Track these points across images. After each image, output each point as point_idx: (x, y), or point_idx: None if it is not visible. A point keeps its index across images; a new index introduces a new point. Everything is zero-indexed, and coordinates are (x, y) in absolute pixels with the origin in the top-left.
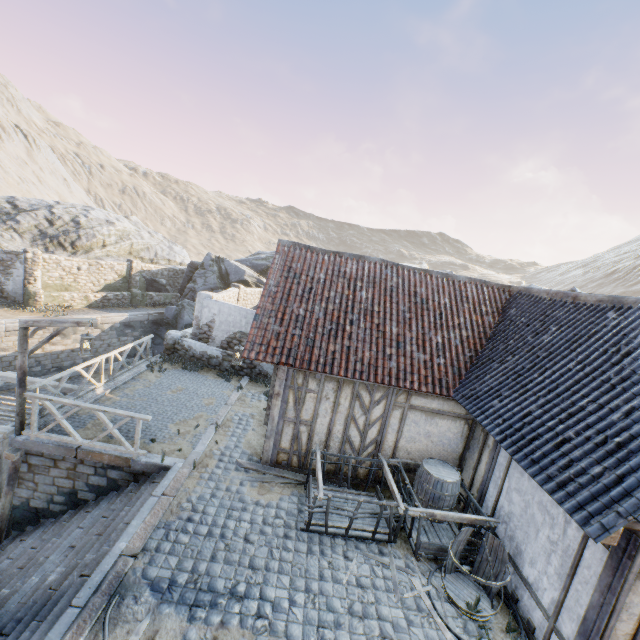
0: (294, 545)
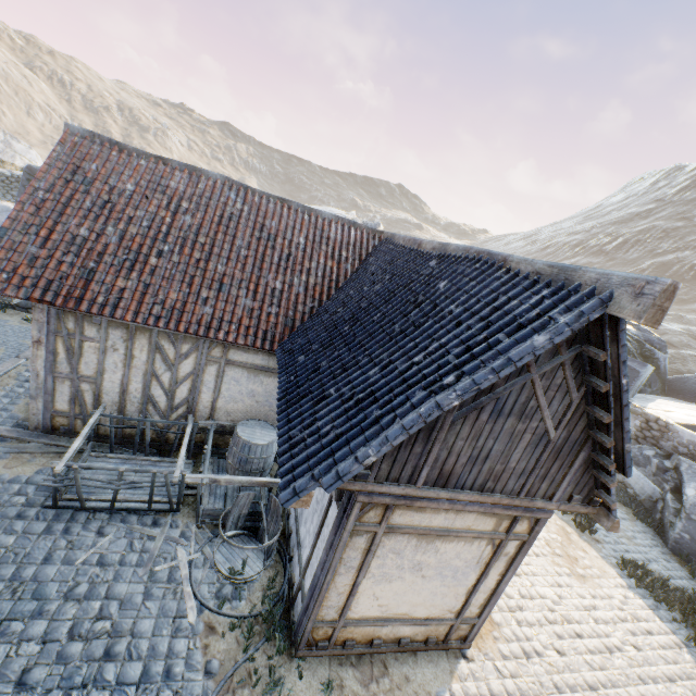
0: (26, 526)
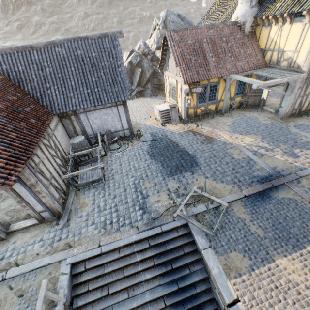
0: (112, 183)
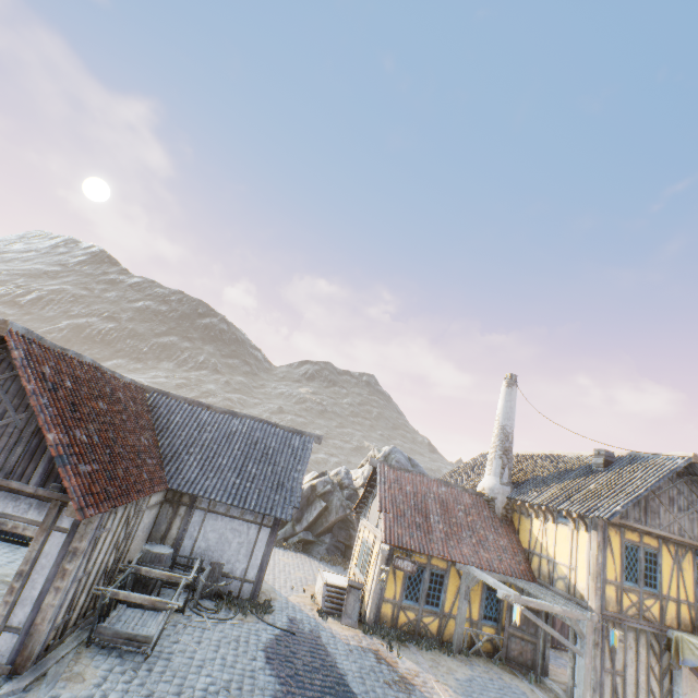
0: (161, 666)
